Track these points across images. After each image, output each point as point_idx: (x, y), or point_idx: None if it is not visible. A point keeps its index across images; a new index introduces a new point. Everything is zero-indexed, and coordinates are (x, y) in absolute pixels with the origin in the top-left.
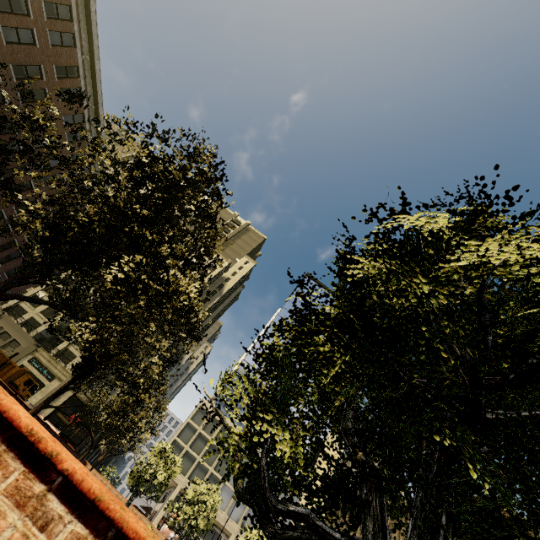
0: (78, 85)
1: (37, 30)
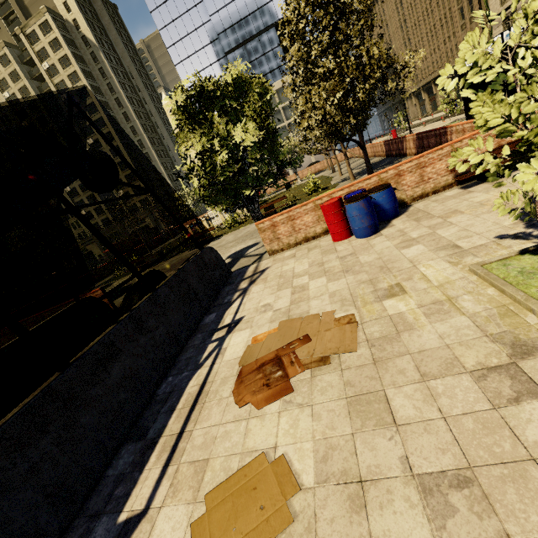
0: None
1: None
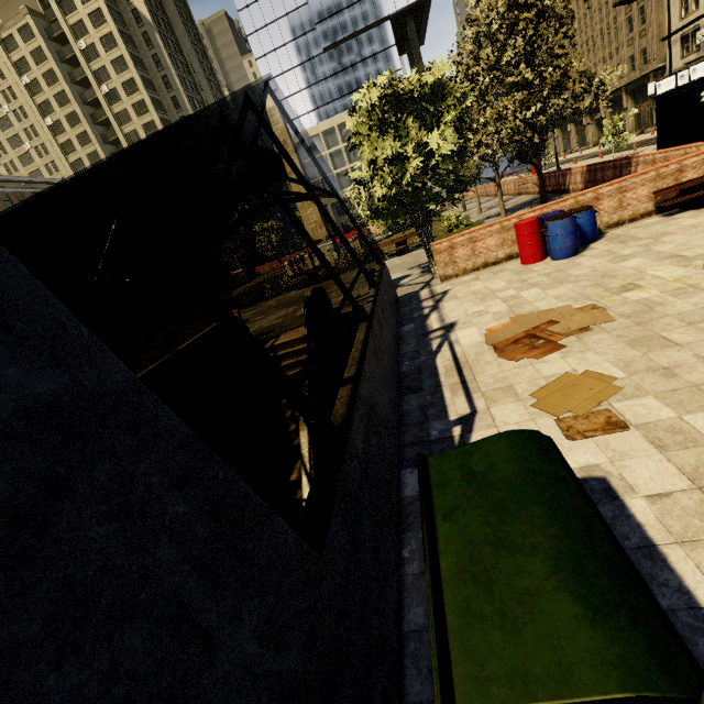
0: None
1: None
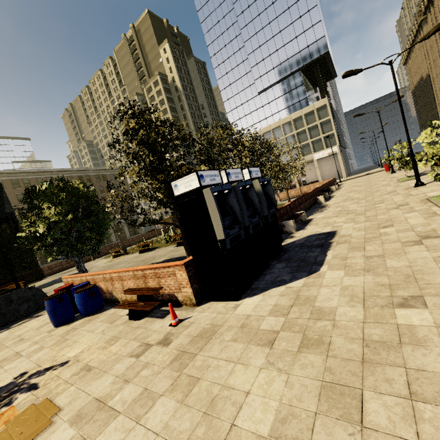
0: (21, 179)
1: (0, 194)
